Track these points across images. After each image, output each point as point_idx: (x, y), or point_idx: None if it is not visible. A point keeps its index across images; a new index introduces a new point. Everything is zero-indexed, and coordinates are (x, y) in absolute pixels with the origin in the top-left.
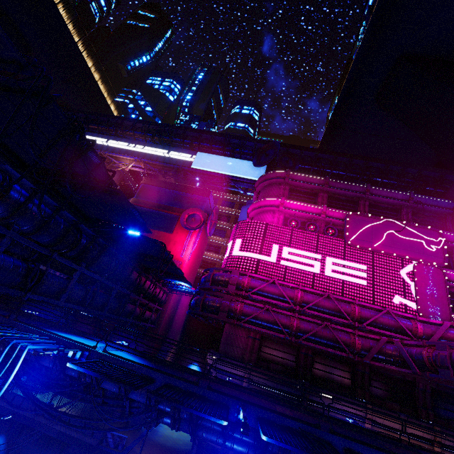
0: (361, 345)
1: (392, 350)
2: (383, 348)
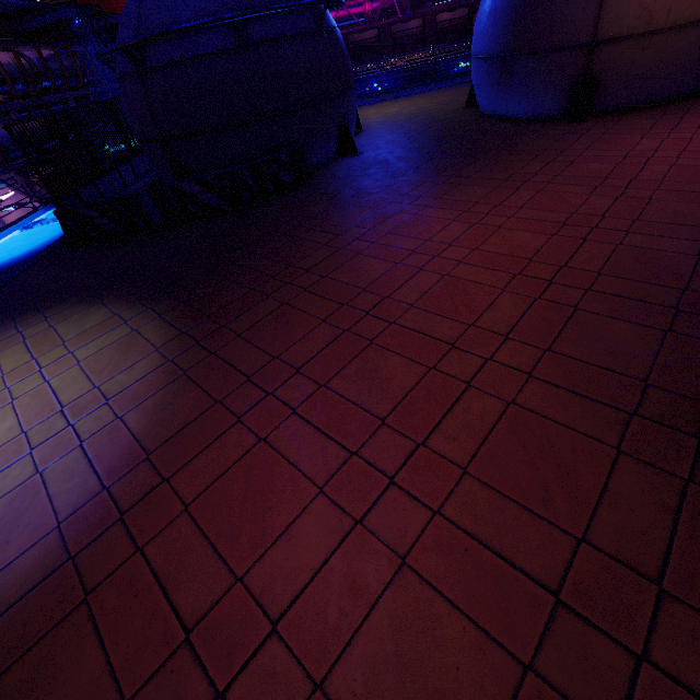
0: (371, 11)
1: (391, 3)
2: (386, 5)
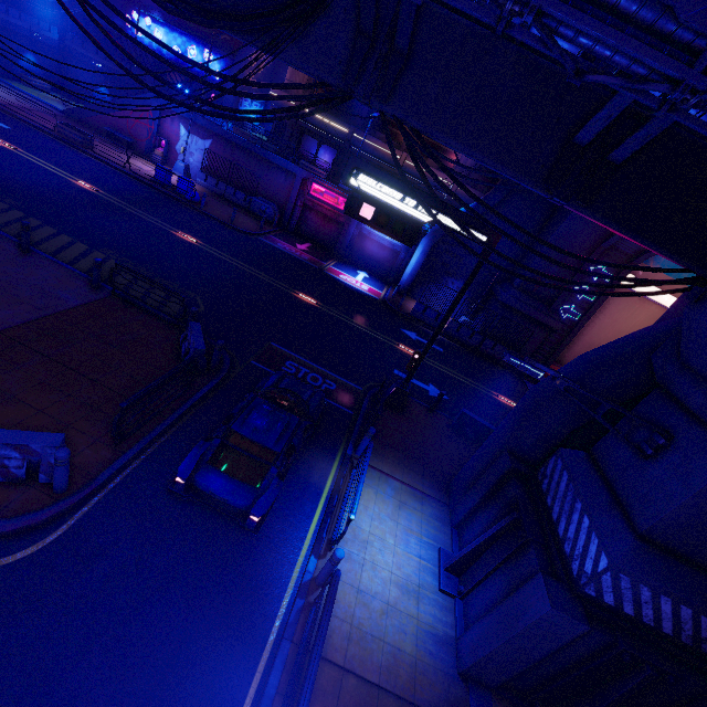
0: None
1: None
2: None
